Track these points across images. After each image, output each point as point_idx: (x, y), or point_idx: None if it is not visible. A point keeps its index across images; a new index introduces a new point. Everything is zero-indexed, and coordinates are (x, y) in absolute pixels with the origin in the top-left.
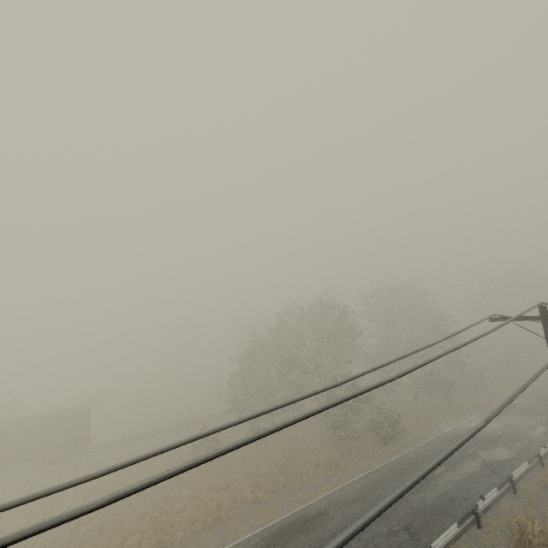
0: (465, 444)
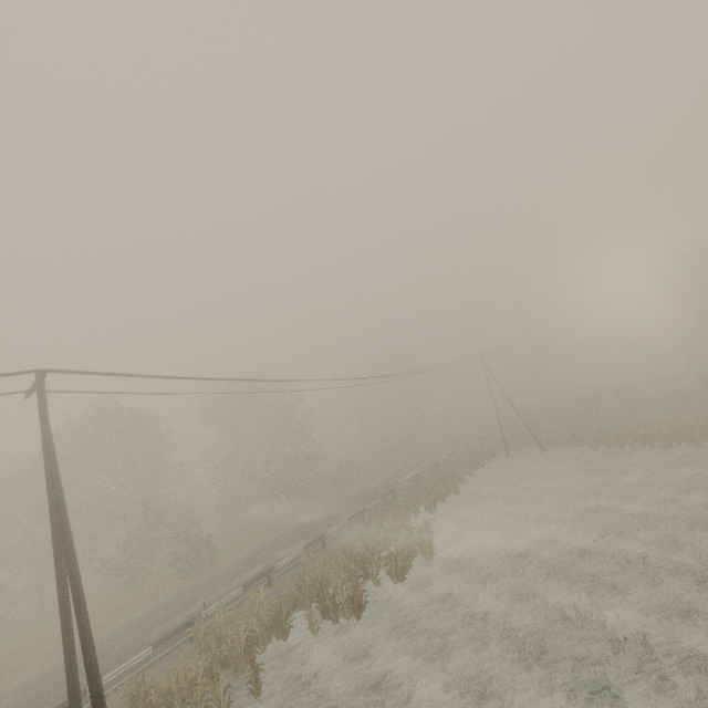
0: (273, 548)
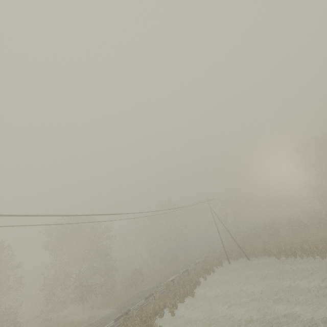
0: None
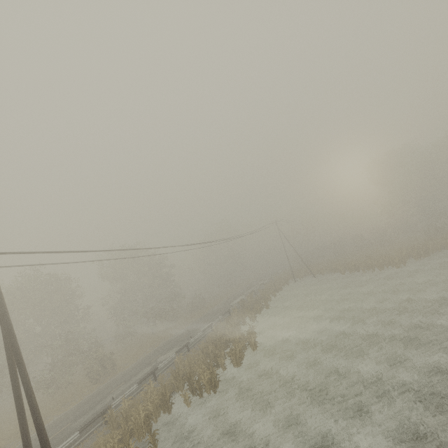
0: (155, 356)
